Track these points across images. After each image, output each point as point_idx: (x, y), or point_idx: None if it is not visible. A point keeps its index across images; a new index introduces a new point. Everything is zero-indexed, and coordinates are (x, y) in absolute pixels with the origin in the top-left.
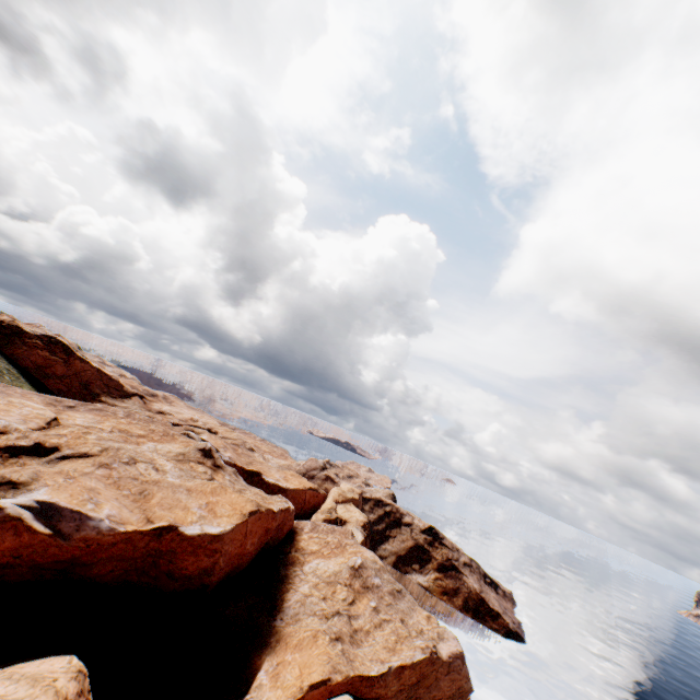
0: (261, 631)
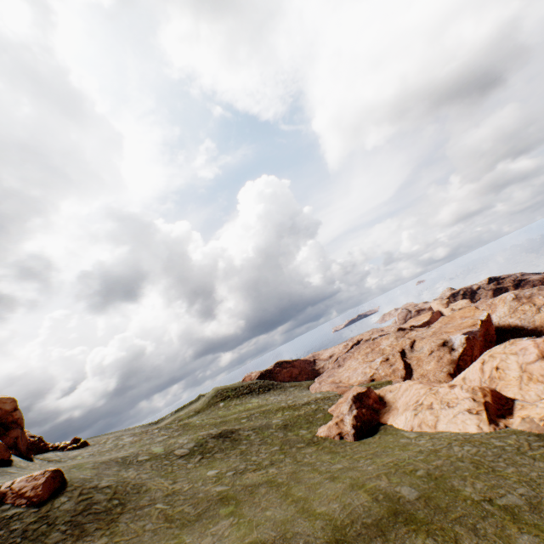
0: (530, 333)
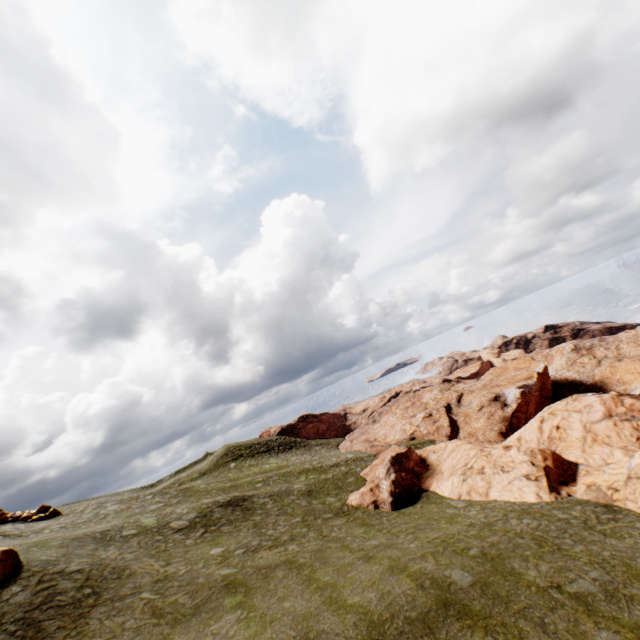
0: (589, 389)
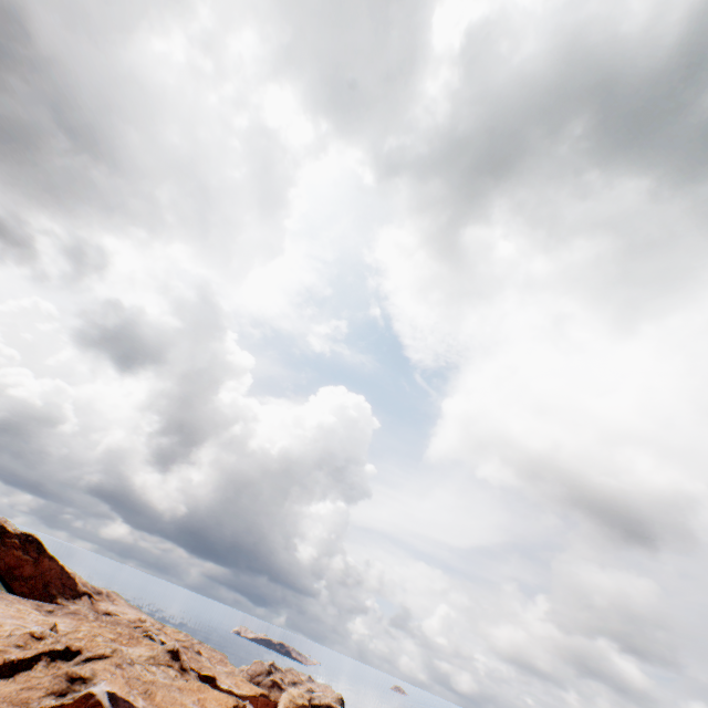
0: None
